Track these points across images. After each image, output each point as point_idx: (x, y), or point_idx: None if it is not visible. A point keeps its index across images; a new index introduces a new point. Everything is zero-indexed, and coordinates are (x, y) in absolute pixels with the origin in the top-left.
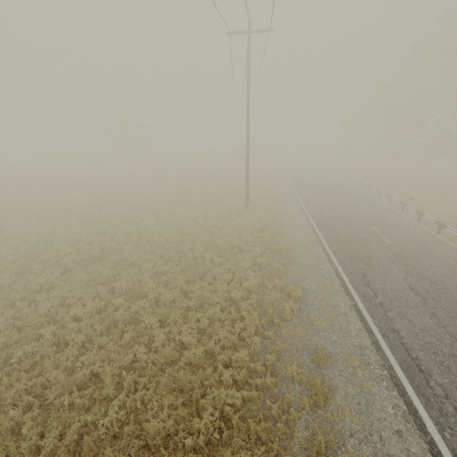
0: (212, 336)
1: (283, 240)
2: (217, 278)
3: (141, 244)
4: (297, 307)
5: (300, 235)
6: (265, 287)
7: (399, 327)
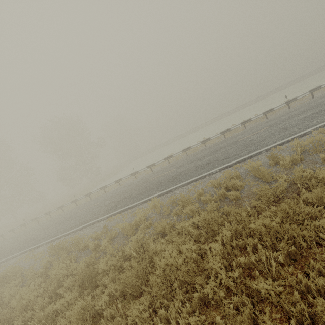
0: None
1: None
2: None
3: None
4: (18, 267)
5: None
6: None
7: (68, 227)
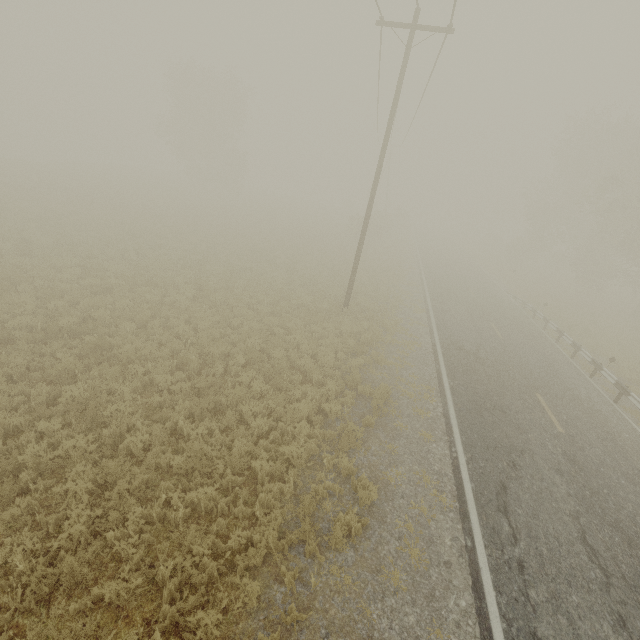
0: (182, 544)
1: (382, 377)
2: (246, 420)
3: (152, 326)
4: (360, 527)
5: (413, 375)
6: (321, 462)
7: (546, 633)
